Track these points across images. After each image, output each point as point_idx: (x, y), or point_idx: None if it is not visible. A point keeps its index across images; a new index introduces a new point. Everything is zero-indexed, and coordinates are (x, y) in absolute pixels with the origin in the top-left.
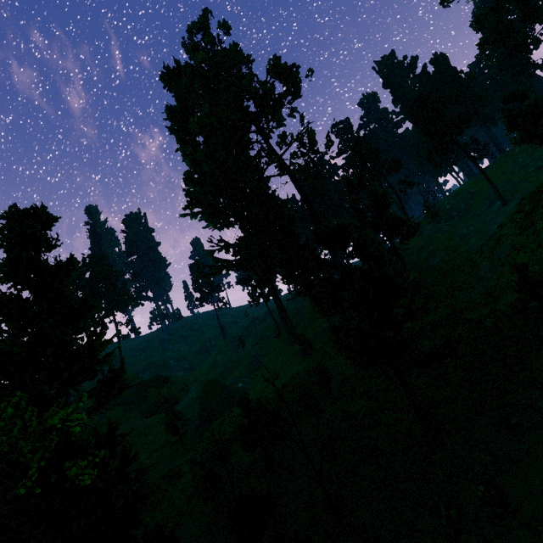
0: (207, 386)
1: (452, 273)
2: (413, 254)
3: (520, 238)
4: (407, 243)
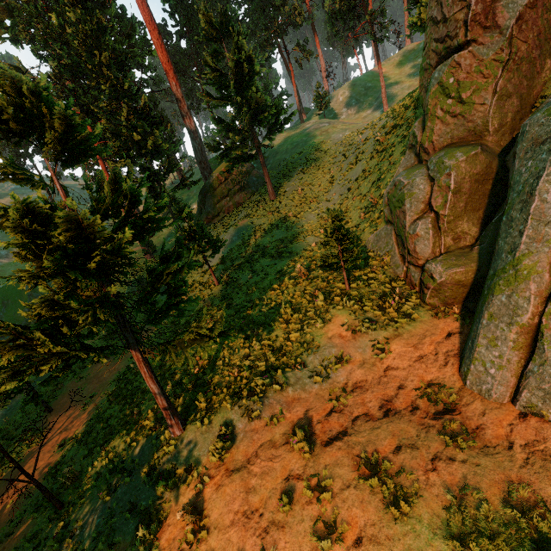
0: (4, 292)
1: (310, 186)
2: (287, 151)
3: (372, 162)
4: (272, 139)
